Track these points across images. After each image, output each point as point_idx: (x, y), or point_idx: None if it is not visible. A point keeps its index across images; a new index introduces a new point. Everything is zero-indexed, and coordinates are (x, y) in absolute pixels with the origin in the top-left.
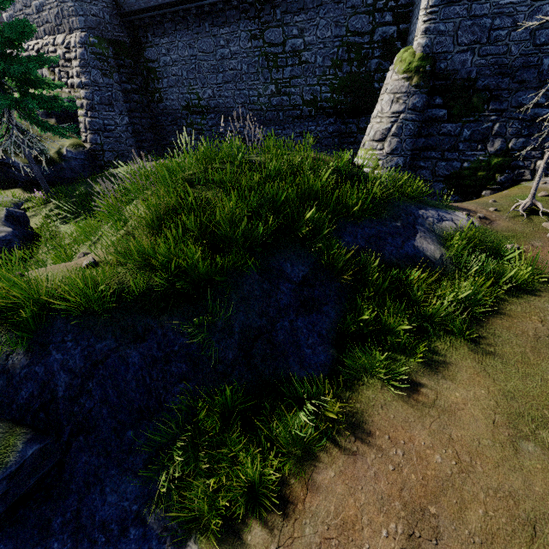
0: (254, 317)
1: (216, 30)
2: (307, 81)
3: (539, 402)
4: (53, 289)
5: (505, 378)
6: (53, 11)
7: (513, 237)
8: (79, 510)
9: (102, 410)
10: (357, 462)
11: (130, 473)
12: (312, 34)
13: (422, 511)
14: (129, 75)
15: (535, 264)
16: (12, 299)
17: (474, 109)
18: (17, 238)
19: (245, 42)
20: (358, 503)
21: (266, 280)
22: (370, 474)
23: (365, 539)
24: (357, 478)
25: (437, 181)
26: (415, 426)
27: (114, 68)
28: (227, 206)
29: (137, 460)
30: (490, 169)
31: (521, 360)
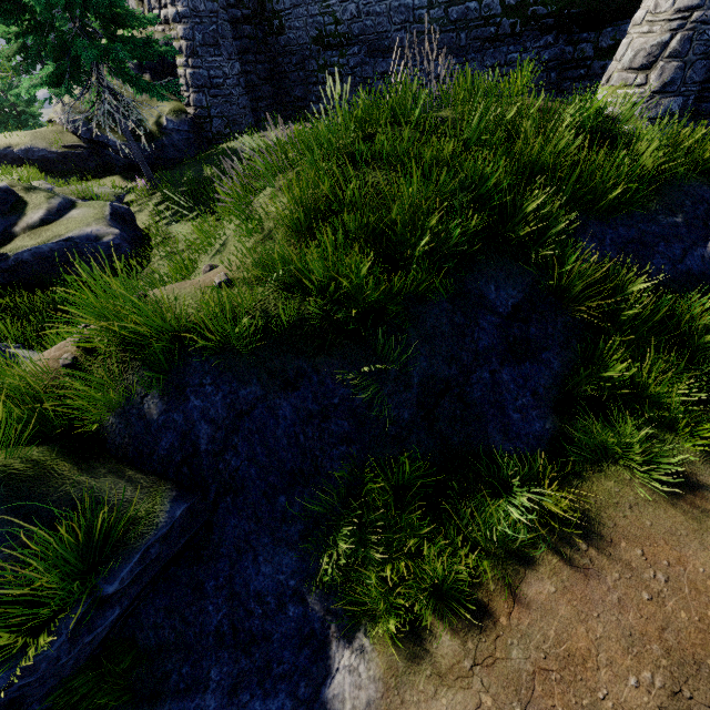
0: (440, 364)
1: None
2: None
3: None
4: (184, 317)
5: None
6: None
7: None
8: (231, 576)
9: (250, 470)
10: (590, 580)
11: (285, 544)
12: None
13: (696, 665)
14: None
15: None
16: (141, 331)
17: None
18: (126, 242)
19: None
20: (593, 635)
21: (458, 310)
22: (611, 599)
23: (602, 683)
24: (590, 601)
25: None
26: (688, 543)
27: None
28: (406, 195)
29: (292, 530)
30: None
31: None
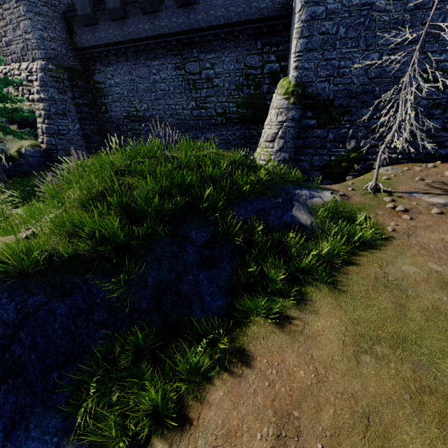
0: (164, 273)
1: (149, 62)
2: (218, 99)
3: (376, 325)
4: None
5: (353, 310)
6: (20, 45)
7: (363, 208)
8: (4, 447)
9: (31, 355)
10: (241, 382)
11: (53, 409)
12: (220, 67)
13: (288, 416)
14: (81, 92)
15: (375, 226)
16: None
17: (334, 120)
18: None
19: (171, 71)
20: (240, 415)
21: (175, 244)
22: (250, 391)
23: (244, 443)
24: (240, 395)
25: (314, 170)
26: (287, 351)
27: (68, 87)
28: (144, 189)
29: (60, 397)
30: (350, 161)
31: (364, 296)
